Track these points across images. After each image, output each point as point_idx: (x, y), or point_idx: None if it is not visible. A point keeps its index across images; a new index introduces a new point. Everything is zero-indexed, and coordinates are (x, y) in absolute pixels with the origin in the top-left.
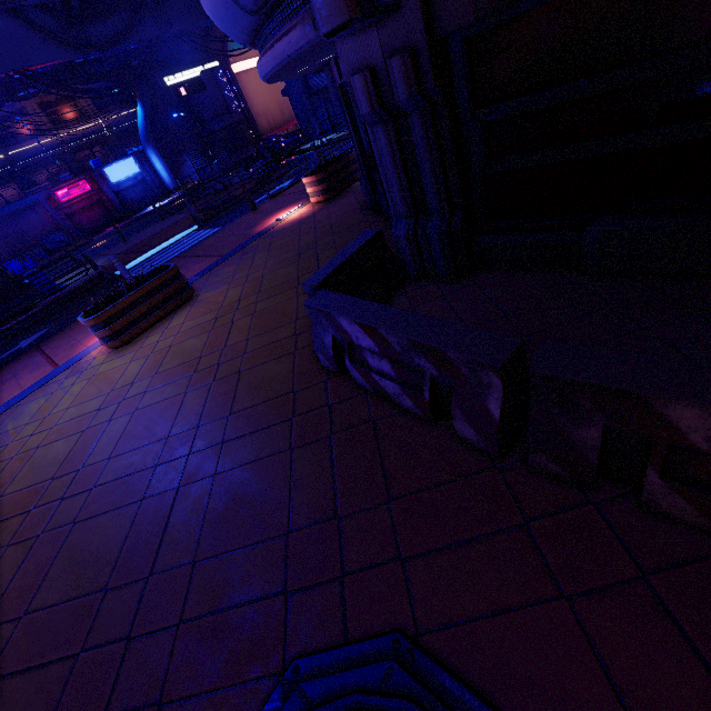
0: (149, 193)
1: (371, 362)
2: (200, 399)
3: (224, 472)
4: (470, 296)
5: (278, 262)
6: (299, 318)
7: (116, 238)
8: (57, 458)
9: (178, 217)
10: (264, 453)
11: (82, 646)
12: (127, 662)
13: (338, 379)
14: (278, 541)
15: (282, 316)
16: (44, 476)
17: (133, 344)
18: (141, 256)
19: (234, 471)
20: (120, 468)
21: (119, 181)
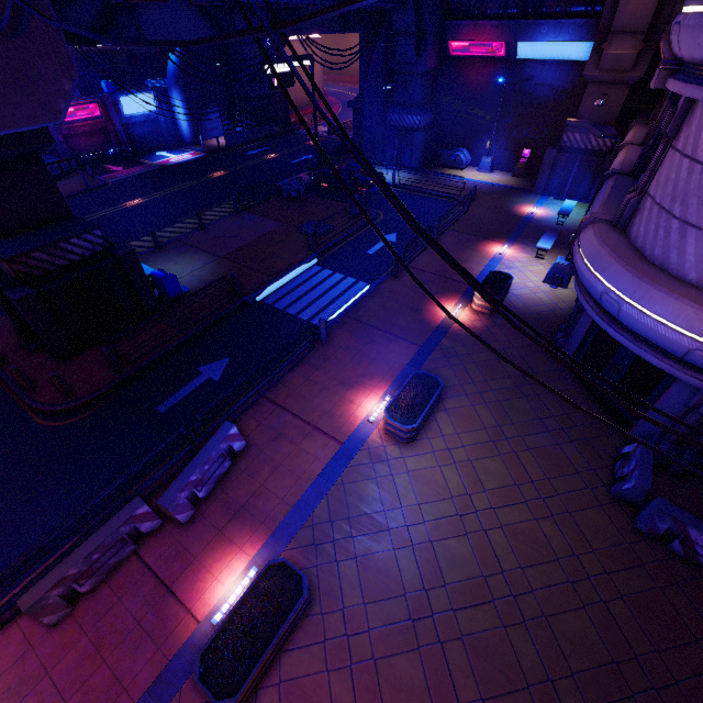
0: (158, 135)
1: (699, 551)
2: (556, 530)
3: (628, 596)
4: (696, 496)
5: (502, 389)
6: (579, 471)
7: (160, 204)
8: (467, 557)
9: (263, 222)
10: (644, 587)
11: (631, 691)
12: (665, 700)
13: (652, 541)
14: (694, 644)
15: (561, 463)
16: (472, 572)
17: (421, 443)
18: (274, 283)
19: (634, 597)
20: (541, 578)
21: (131, 114)
